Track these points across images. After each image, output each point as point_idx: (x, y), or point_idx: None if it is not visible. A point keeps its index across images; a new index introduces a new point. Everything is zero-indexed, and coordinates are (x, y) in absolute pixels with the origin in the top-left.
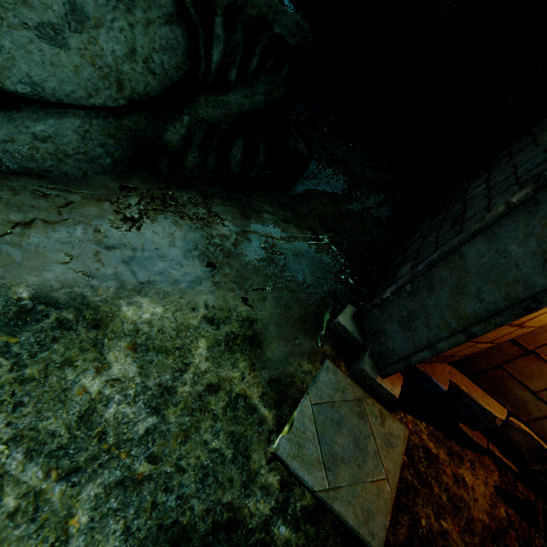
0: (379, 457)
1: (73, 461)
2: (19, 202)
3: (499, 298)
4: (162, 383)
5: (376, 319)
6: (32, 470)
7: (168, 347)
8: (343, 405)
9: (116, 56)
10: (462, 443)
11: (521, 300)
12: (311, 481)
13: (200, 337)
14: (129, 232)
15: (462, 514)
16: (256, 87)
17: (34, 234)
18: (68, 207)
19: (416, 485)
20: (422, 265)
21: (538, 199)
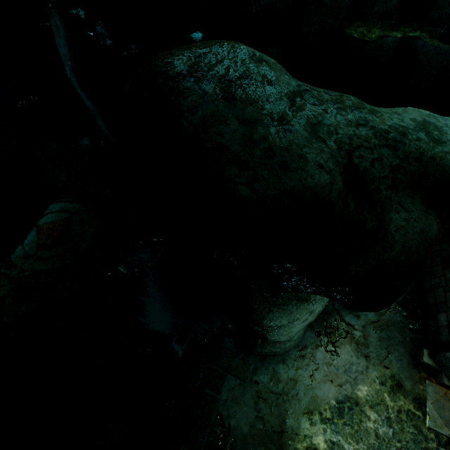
0: None
1: (383, 448)
2: (302, 365)
3: None
4: (385, 416)
5: (443, 361)
6: None
7: (378, 402)
8: (441, 399)
9: (319, 310)
10: None
11: None
12: (444, 432)
13: (383, 392)
14: (337, 359)
15: None
16: None
17: (317, 377)
18: (313, 357)
19: None
20: None
21: None
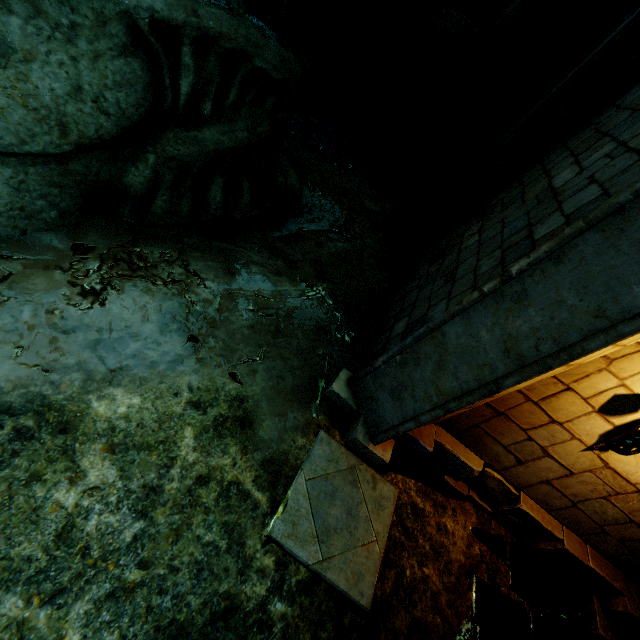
0: (370, 521)
1: (56, 582)
2: None
3: (471, 379)
4: (147, 483)
5: (369, 386)
6: (10, 601)
7: (151, 442)
8: (336, 476)
9: (56, 96)
10: (447, 493)
11: (487, 382)
12: (305, 556)
13: (185, 425)
14: (91, 309)
15: (442, 559)
16: (237, 122)
17: None
18: (7, 281)
19: (403, 540)
20: (410, 338)
21: (503, 291)
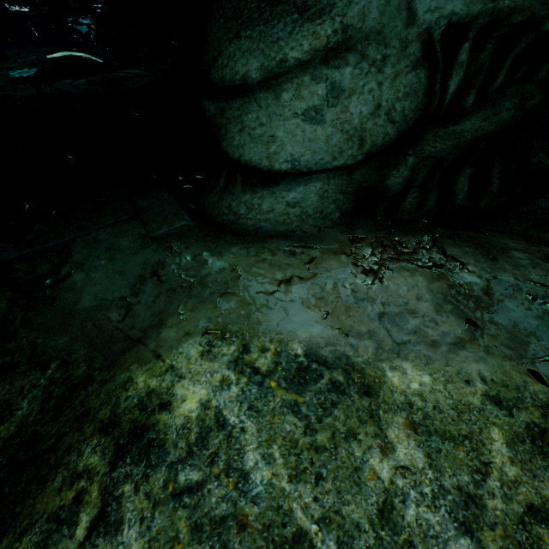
0: None
1: None
2: (277, 261)
3: None
4: (462, 486)
5: None
6: None
7: (453, 433)
8: None
9: (362, 117)
10: None
11: None
12: None
13: (489, 424)
14: (373, 284)
15: None
16: (501, 104)
17: (294, 290)
18: (313, 262)
19: None
20: None
21: None
